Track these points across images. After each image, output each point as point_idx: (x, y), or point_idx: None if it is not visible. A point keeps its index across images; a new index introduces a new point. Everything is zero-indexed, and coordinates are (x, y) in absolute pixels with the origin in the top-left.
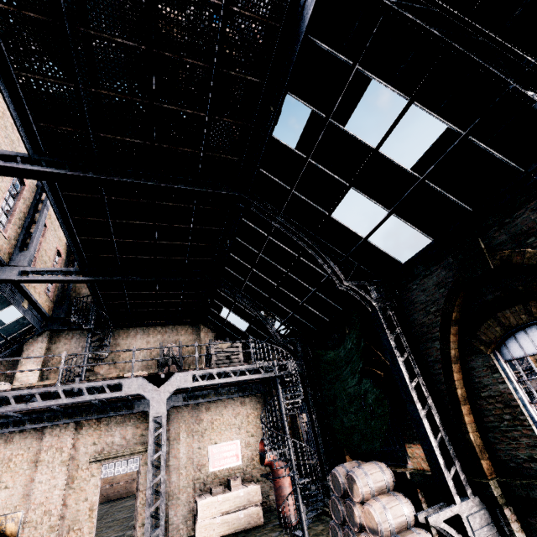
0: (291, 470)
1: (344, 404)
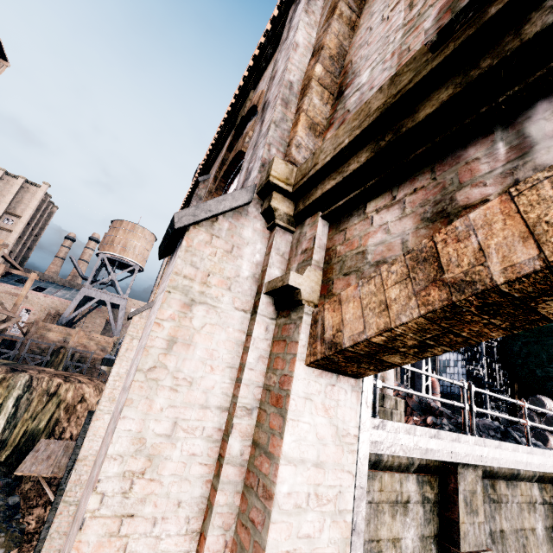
0: (484, 387)
1: (541, 360)
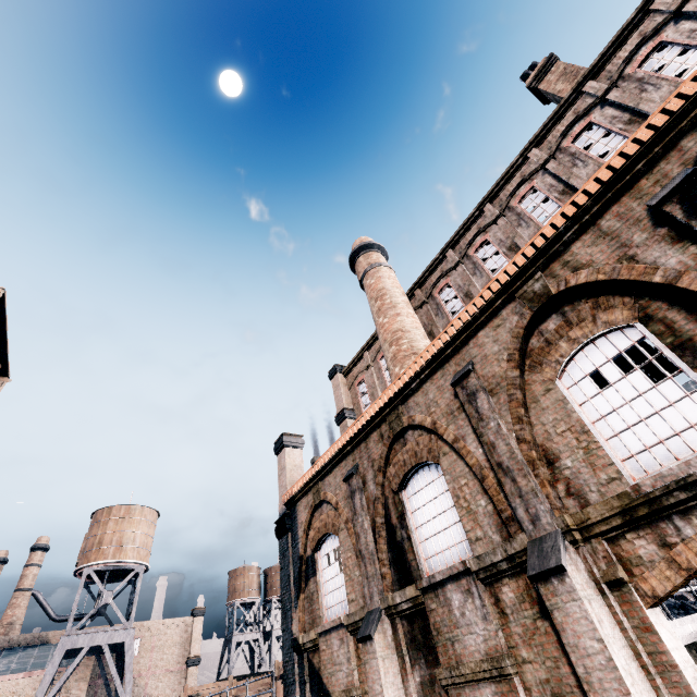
0: None
1: None
